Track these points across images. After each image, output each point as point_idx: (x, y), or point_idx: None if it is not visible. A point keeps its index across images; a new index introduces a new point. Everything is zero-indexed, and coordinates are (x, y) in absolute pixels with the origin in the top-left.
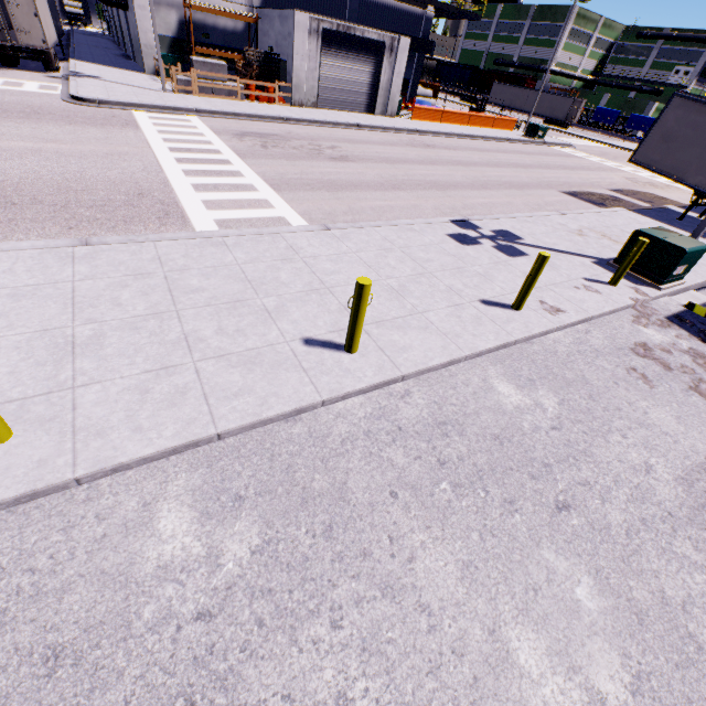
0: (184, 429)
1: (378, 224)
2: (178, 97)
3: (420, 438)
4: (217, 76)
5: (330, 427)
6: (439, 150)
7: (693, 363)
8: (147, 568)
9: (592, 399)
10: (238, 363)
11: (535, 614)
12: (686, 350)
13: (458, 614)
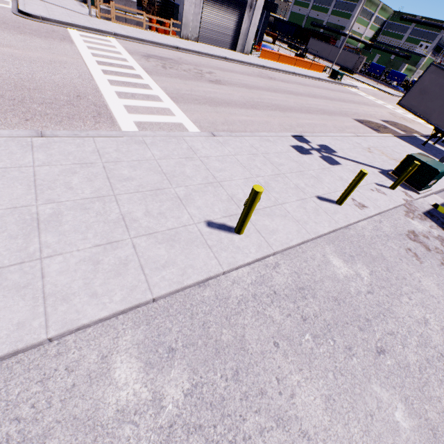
0: (129, 295)
1: (247, 134)
2: (100, 22)
3: (289, 300)
4: (130, 10)
5: (229, 291)
6: (278, 82)
7: (441, 246)
8: (108, 412)
9: (389, 271)
10: (163, 240)
11: (373, 434)
12: (436, 236)
13: (326, 438)
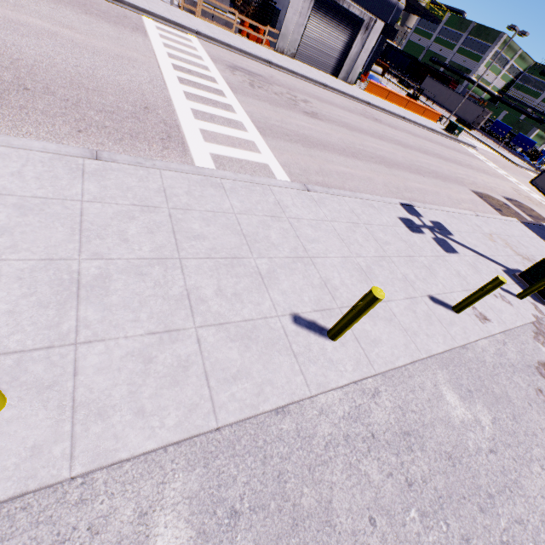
0: (186, 418)
1: (347, 194)
2: (182, 14)
3: (390, 450)
4: (220, 5)
5: (315, 426)
6: (384, 126)
7: None
8: None
9: (516, 421)
10: (236, 336)
11: None
12: None
13: None
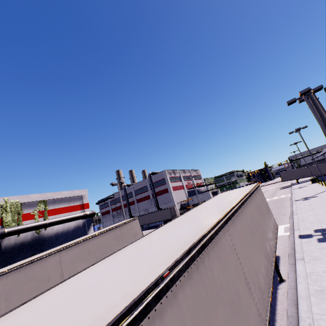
0: None
1: (293, 190)
2: None
3: None
4: None
5: None
6: None
7: None
8: None
9: None
10: (322, 187)
11: None
12: None
13: None
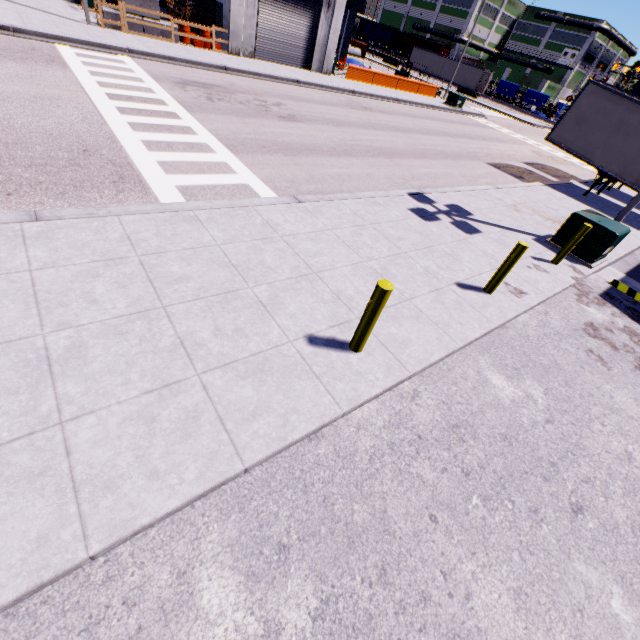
0: (207, 468)
1: (345, 196)
2: (105, 32)
3: (441, 446)
4: (149, 13)
5: (354, 442)
6: (376, 114)
7: (631, 341)
8: None
9: (569, 386)
10: (247, 373)
11: (587, 639)
12: (623, 328)
13: None
